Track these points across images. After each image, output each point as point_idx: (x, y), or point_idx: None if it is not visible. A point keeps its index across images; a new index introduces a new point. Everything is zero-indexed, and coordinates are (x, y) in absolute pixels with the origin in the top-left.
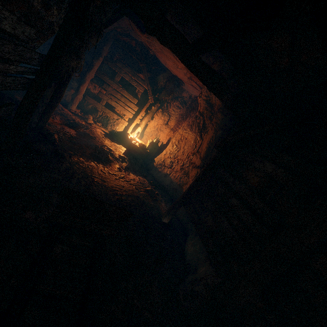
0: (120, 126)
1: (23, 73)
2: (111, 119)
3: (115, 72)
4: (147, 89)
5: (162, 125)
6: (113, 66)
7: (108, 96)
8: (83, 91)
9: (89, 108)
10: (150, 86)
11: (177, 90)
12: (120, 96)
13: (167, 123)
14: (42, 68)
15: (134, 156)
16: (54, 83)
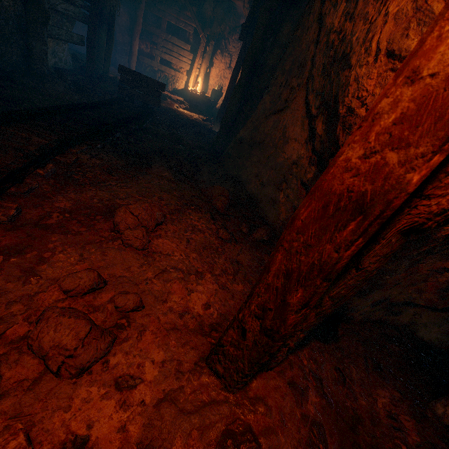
0: (180, 83)
1: (83, 7)
2: (170, 78)
3: (160, 19)
4: (195, 26)
5: (225, 71)
6: (156, 11)
7: (160, 50)
8: (136, 51)
9: (147, 73)
10: (199, 22)
11: (230, 17)
12: (172, 46)
13: (230, 67)
14: (92, 1)
15: (195, 104)
16: (105, 26)
